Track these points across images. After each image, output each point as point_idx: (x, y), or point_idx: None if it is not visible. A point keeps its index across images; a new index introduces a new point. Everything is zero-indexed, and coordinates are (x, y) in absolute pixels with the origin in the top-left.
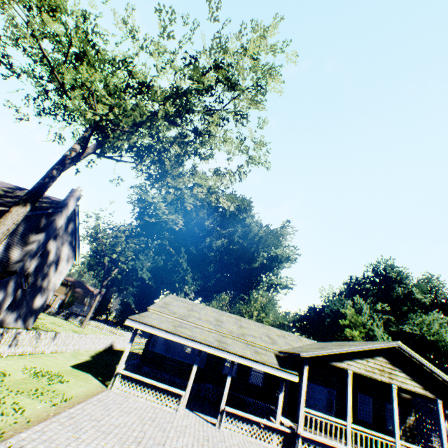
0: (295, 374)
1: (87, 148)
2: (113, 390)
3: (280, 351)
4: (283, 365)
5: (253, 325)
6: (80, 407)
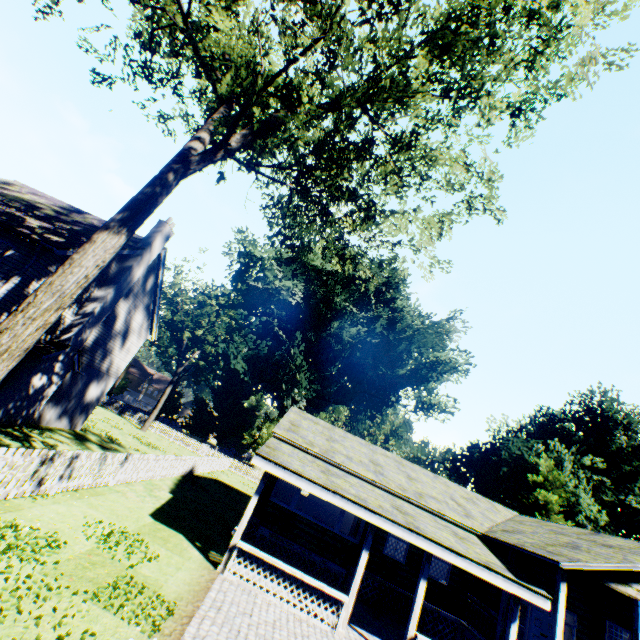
0: (545, 597)
1: (231, 136)
2: (226, 577)
3: (491, 536)
4: (515, 572)
5: (422, 474)
6: (193, 631)
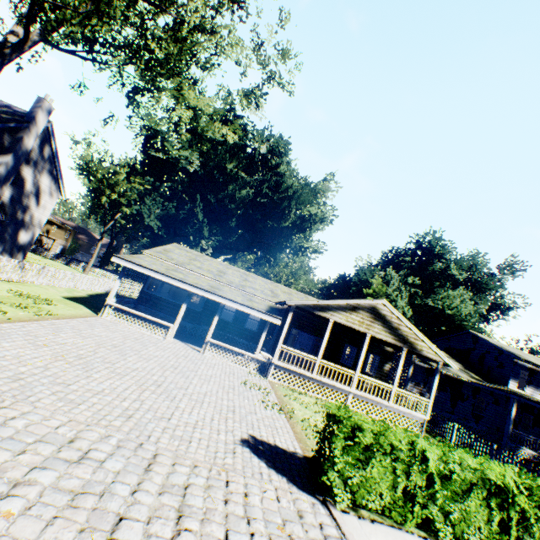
0: (279, 319)
1: (29, 32)
2: (103, 318)
3: (275, 302)
4: (272, 312)
5: (260, 281)
6: (64, 321)
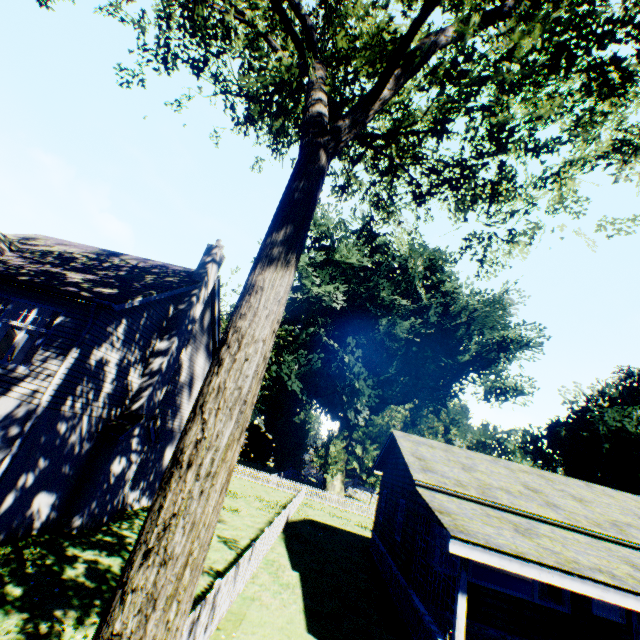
0: None
1: (390, 76)
2: None
3: None
4: None
5: (577, 488)
6: None
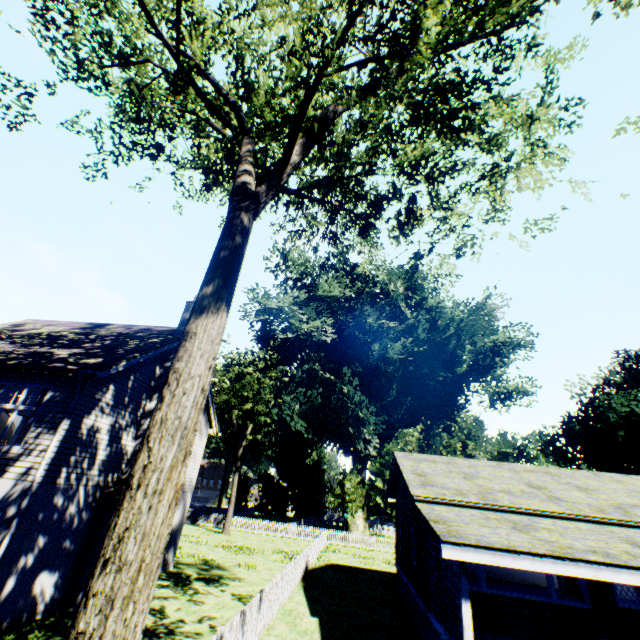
0: None
1: (293, 147)
2: None
3: None
4: None
5: (584, 478)
6: None
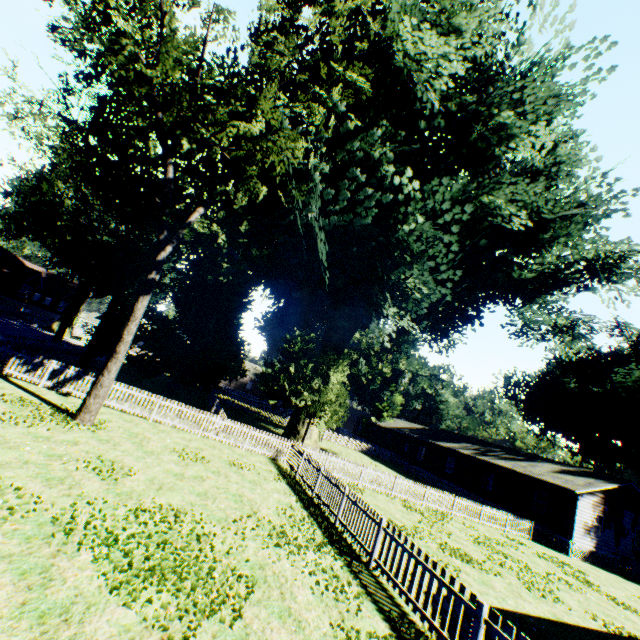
0: None
1: None
2: None
3: None
4: None
5: None
6: None
